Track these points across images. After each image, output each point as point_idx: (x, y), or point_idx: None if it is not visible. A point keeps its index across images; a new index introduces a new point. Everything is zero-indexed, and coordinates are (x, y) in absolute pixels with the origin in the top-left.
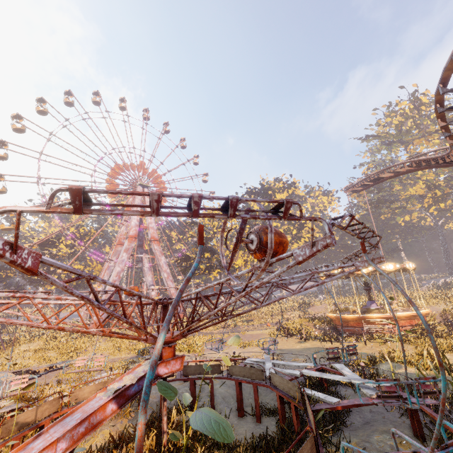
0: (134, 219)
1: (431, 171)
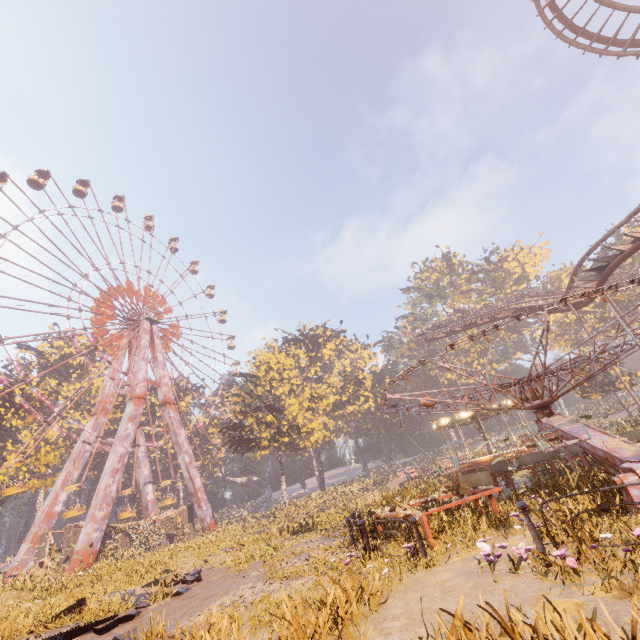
0: (142, 369)
1: None
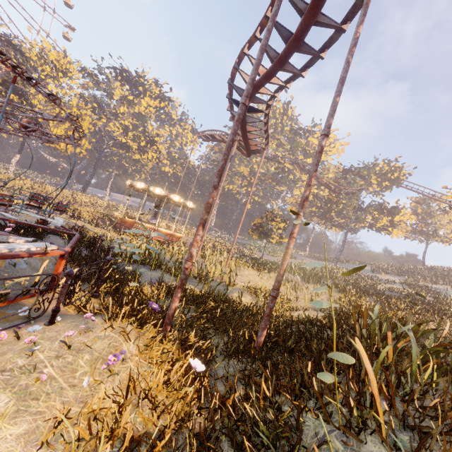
0: None
1: None
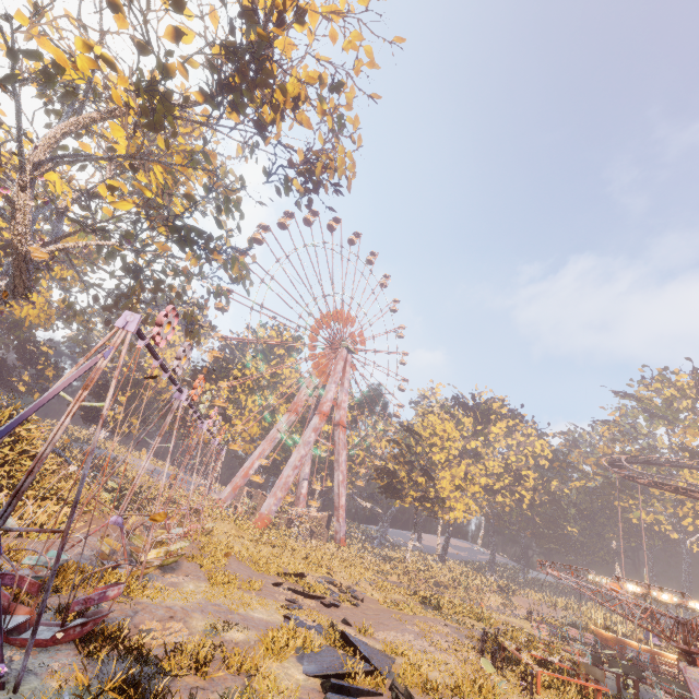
0: (332, 390)
1: (697, 473)
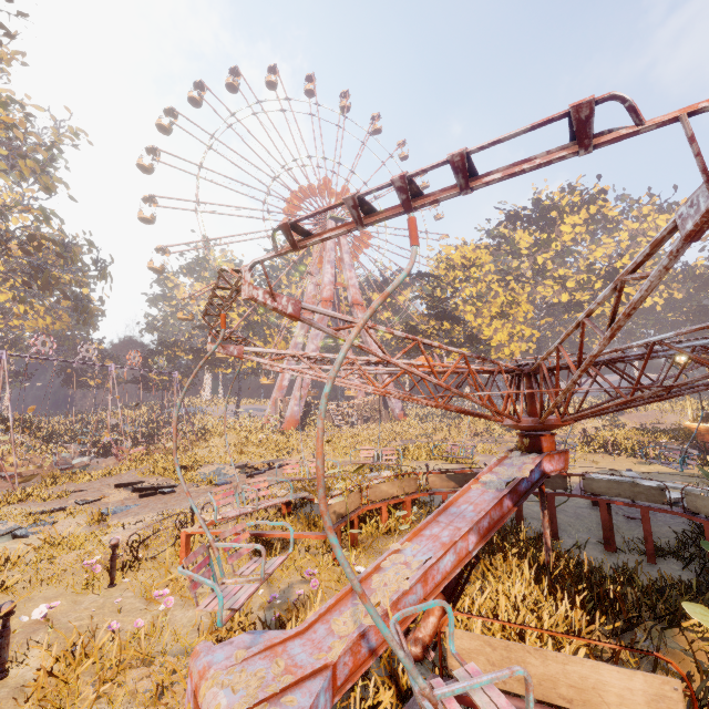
0: (328, 272)
1: None
